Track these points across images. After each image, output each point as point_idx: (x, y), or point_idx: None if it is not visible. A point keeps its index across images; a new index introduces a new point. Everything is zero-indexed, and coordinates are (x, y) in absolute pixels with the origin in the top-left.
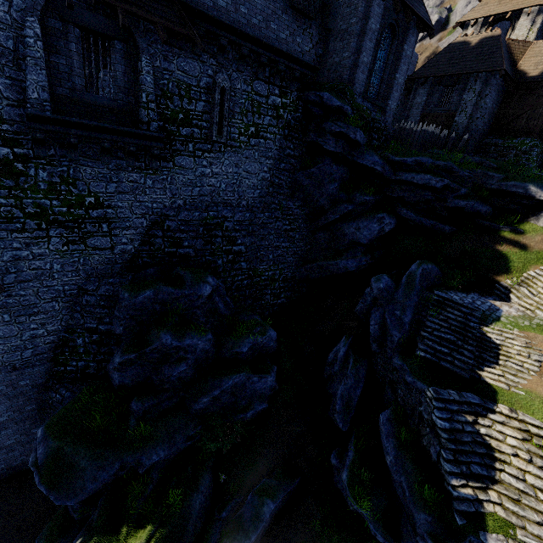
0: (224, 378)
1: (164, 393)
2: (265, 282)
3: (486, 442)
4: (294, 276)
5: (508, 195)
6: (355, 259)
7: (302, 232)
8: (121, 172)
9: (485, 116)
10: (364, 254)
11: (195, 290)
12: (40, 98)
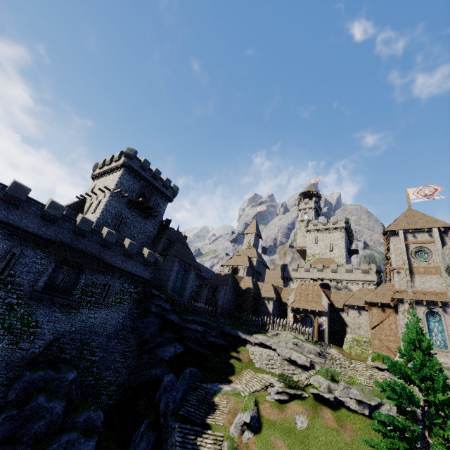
0: (64, 435)
1: (20, 445)
2: (104, 385)
3: (198, 448)
4: (125, 383)
5: (233, 336)
6: (161, 369)
7: (134, 353)
8: (54, 313)
9: (230, 302)
10: (166, 366)
11: (66, 375)
12: (41, 285)
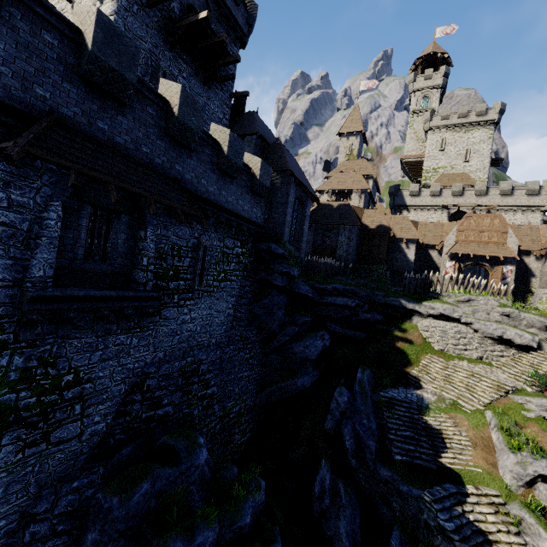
0: None
1: None
2: (233, 421)
3: (478, 528)
4: (255, 403)
5: (391, 307)
6: (309, 375)
7: (259, 357)
8: (109, 337)
9: (354, 251)
10: (314, 368)
11: (192, 460)
12: (44, 275)
